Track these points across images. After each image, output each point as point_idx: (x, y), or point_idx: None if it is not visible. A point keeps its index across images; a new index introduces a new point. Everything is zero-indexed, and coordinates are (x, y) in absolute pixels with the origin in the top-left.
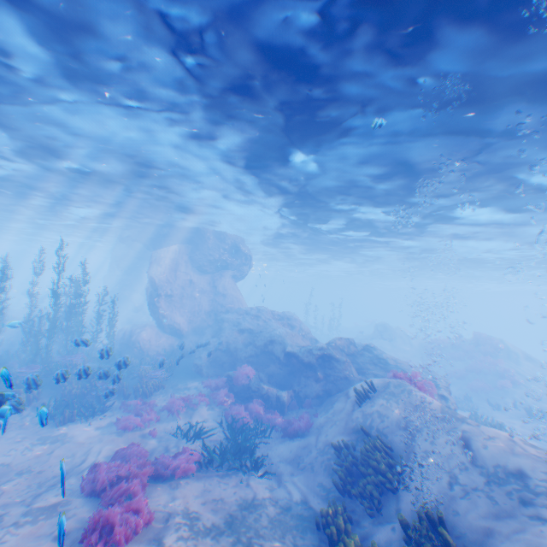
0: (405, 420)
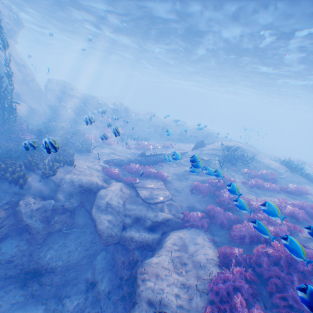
0: (162, 122)
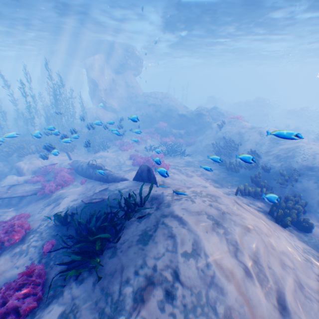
0: (238, 132)
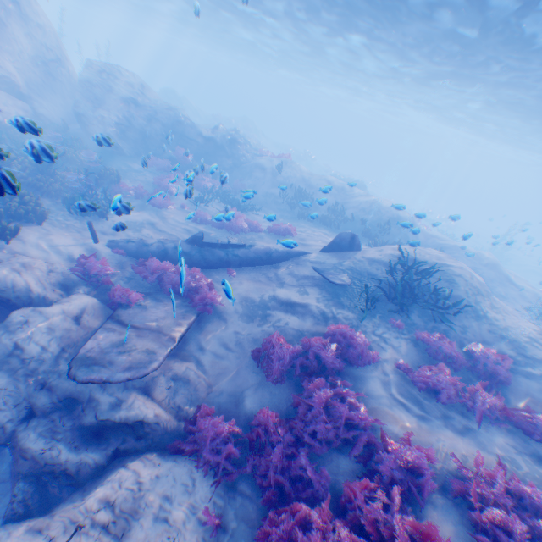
0: (303, 179)
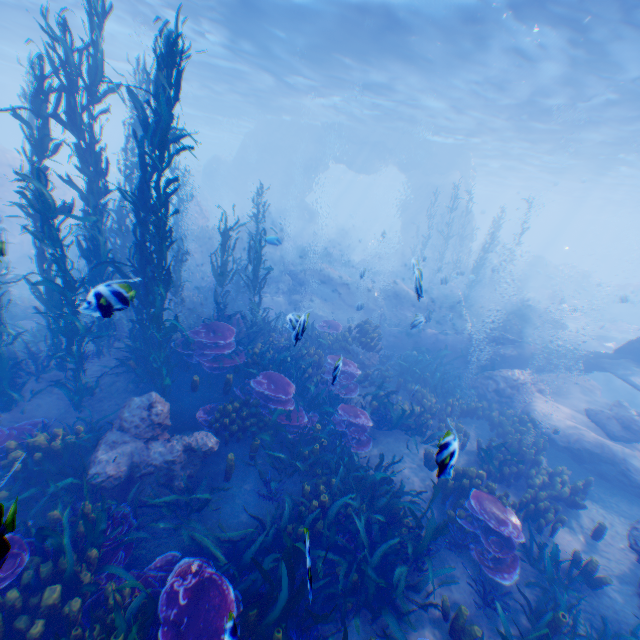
0: None
